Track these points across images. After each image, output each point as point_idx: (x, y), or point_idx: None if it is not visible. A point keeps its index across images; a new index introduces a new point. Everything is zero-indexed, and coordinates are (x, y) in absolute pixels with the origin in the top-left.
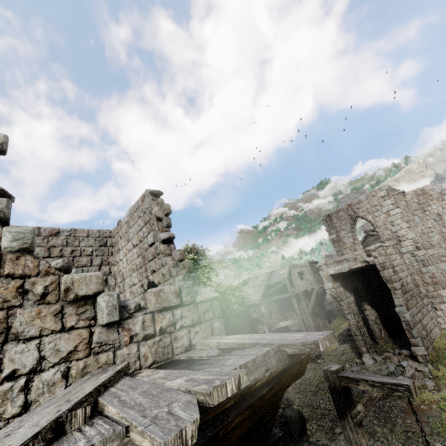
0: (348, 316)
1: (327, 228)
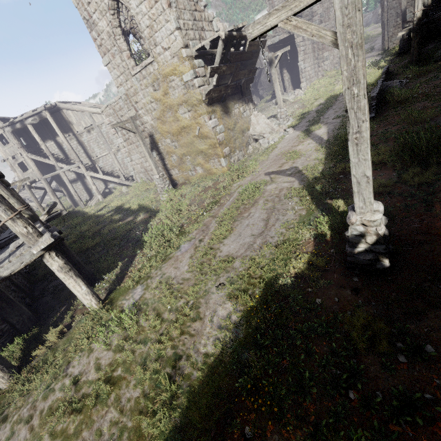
0: None
1: (268, 8)
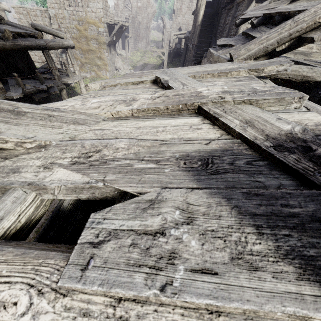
0: None
1: None
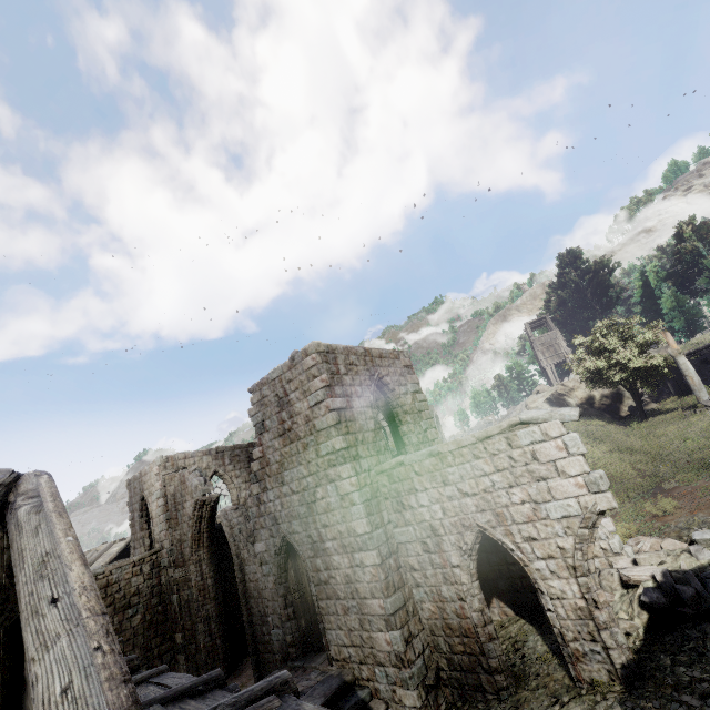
0: None
1: (128, 502)
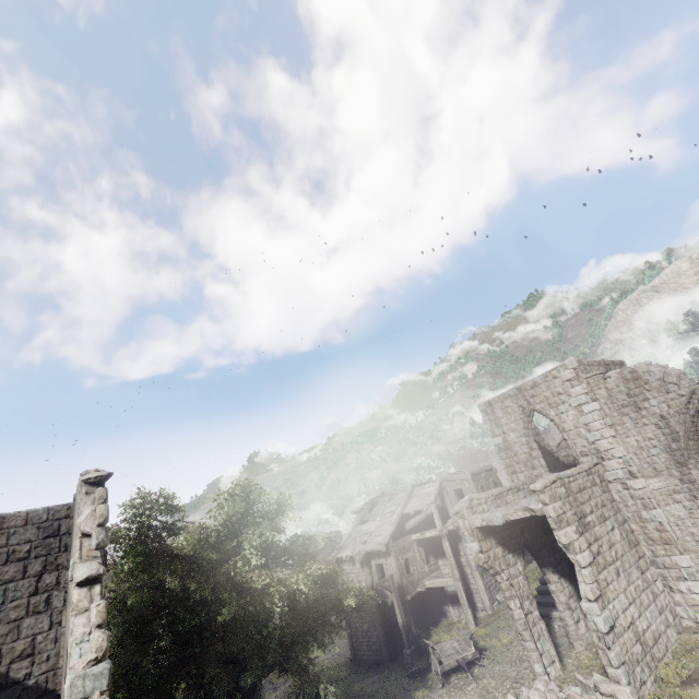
0: (510, 602)
1: (488, 426)
